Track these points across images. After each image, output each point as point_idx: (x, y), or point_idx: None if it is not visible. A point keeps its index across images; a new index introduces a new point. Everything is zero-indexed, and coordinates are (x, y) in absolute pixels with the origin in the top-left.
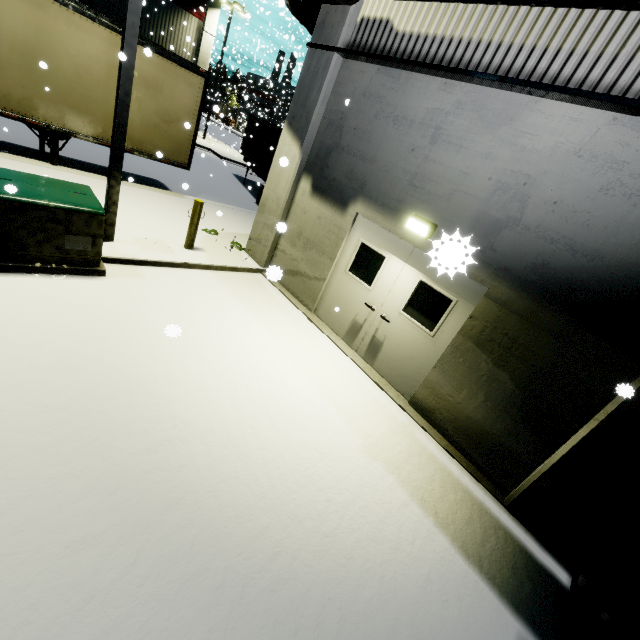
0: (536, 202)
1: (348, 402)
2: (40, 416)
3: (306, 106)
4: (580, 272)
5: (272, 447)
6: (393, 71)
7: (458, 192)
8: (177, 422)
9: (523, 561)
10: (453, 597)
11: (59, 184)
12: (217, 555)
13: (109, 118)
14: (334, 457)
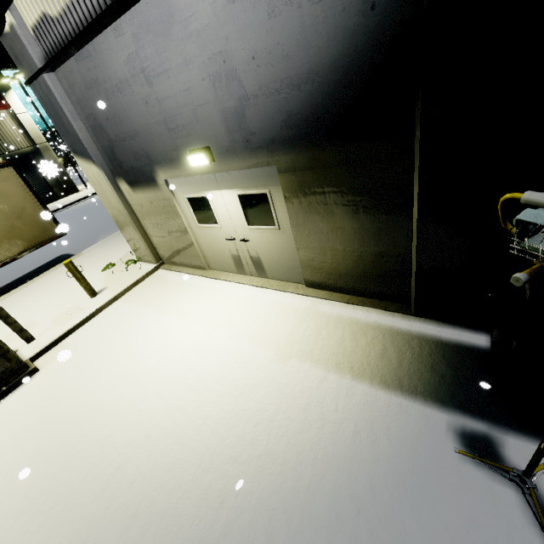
0: (242, 69)
1: (255, 326)
2: (18, 522)
3: (69, 131)
4: (314, 99)
5: (200, 413)
6: (83, 52)
7: (197, 109)
8: (120, 449)
9: (440, 354)
10: (381, 433)
11: None
12: (174, 537)
13: None
14: (253, 384)
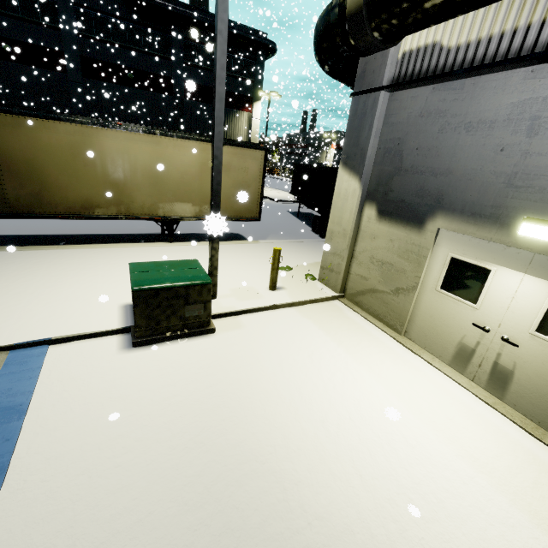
0: None
1: (497, 464)
2: (183, 518)
3: (359, 144)
4: None
5: None
6: (453, 83)
7: None
8: (310, 517)
9: None
10: None
11: (178, 264)
12: None
13: (203, 200)
14: None
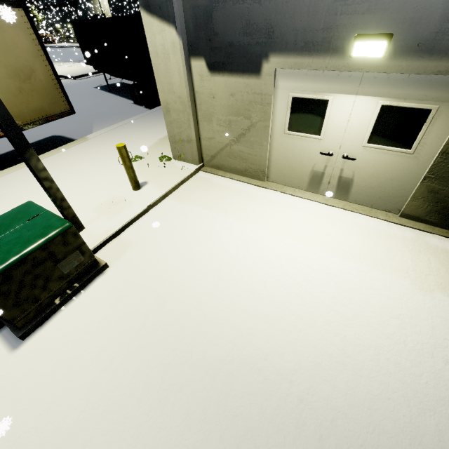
0: None
1: (365, 250)
2: None
3: None
4: None
5: (365, 342)
6: None
7: None
8: (288, 376)
9: None
10: None
11: (8, 221)
12: None
13: None
14: (408, 314)
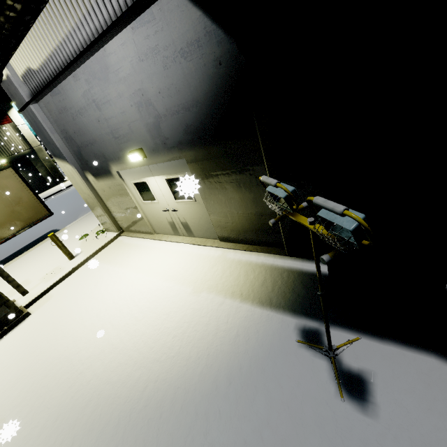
0: (154, 99)
1: (182, 271)
2: (13, 412)
3: (49, 142)
4: (199, 116)
5: (138, 333)
6: (55, 91)
7: (130, 124)
8: (83, 361)
9: (300, 280)
10: (253, 334)
11: None
12: (113, 410)
13: None
14: (175, 310)
